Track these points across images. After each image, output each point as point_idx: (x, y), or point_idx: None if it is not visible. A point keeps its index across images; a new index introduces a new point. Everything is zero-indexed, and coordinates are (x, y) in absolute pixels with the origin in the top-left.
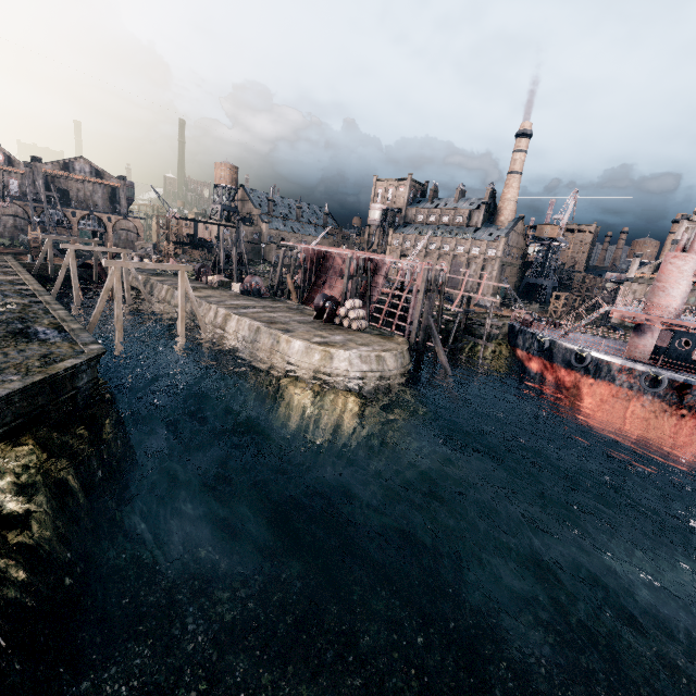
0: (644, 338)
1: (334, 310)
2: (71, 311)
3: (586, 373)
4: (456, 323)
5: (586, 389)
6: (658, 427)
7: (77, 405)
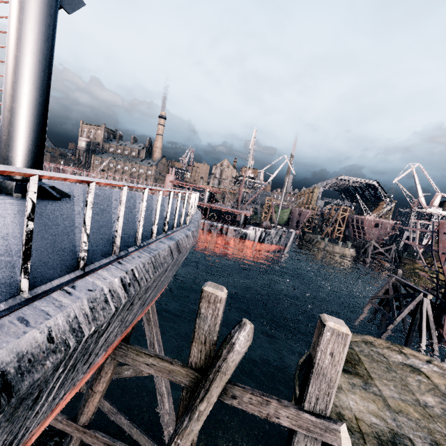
0: None
1: None
2: None
3: None
4: None
5: None
6: None
7: None
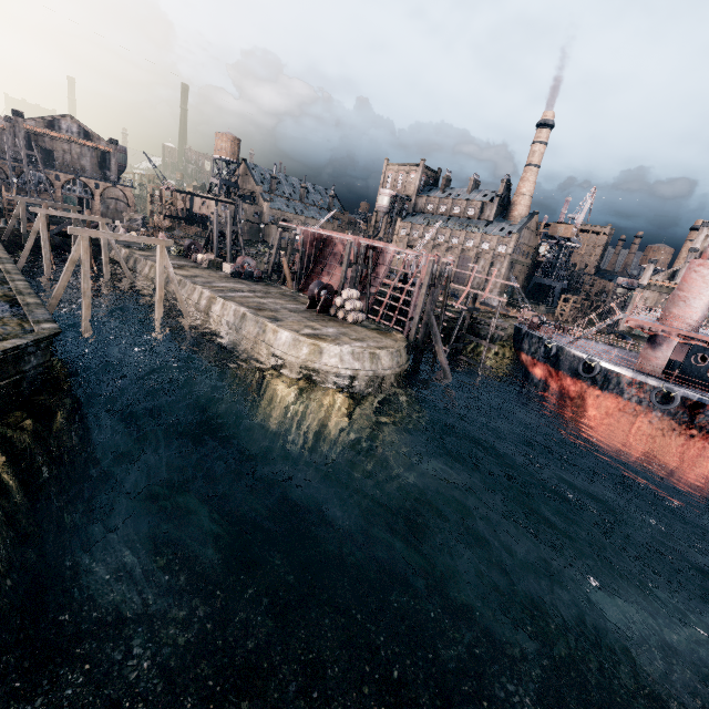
0: (658, 351)
1: (329, 299)
2: (41, 283)
3: (593, 384)
4: (459, 321)
5: (592, 401)
6: (664, 446)
7: (23, 391)
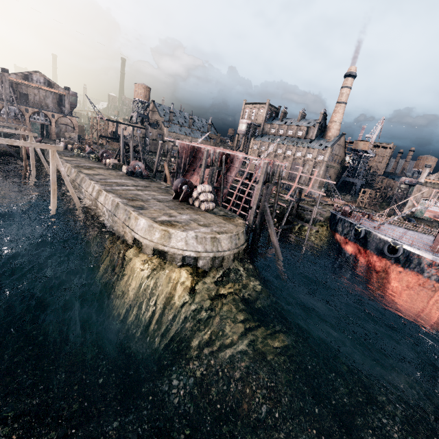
0: None
1: (189, 192)
2: None
3: (396, 262)
4: (289, 209)
5: (394, 275)
6: None
7: None
